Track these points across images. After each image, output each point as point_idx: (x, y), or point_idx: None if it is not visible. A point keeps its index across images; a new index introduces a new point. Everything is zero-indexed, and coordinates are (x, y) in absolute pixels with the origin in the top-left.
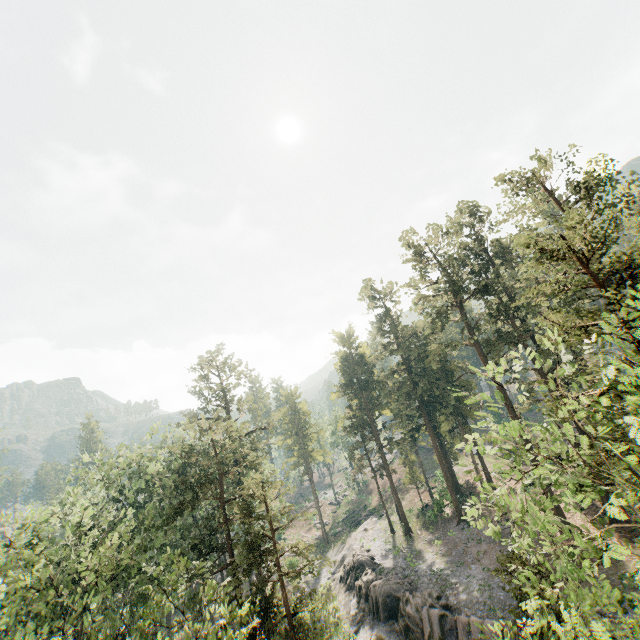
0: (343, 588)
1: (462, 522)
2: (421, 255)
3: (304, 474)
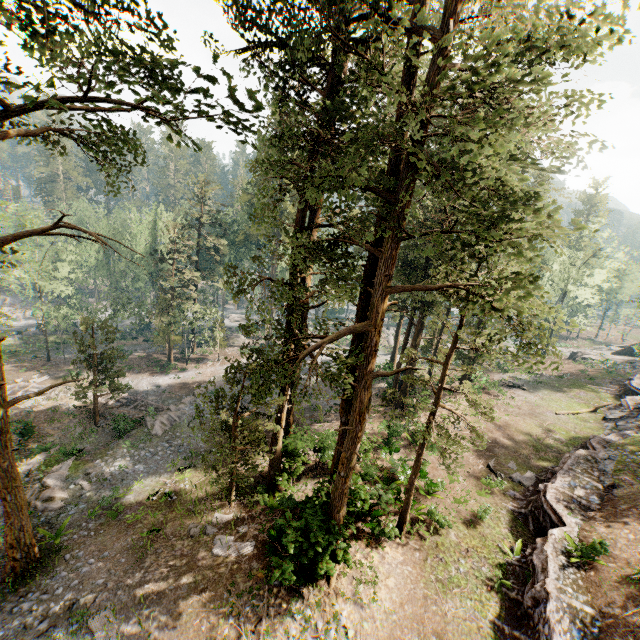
0: None
1: None
2: None
3: None
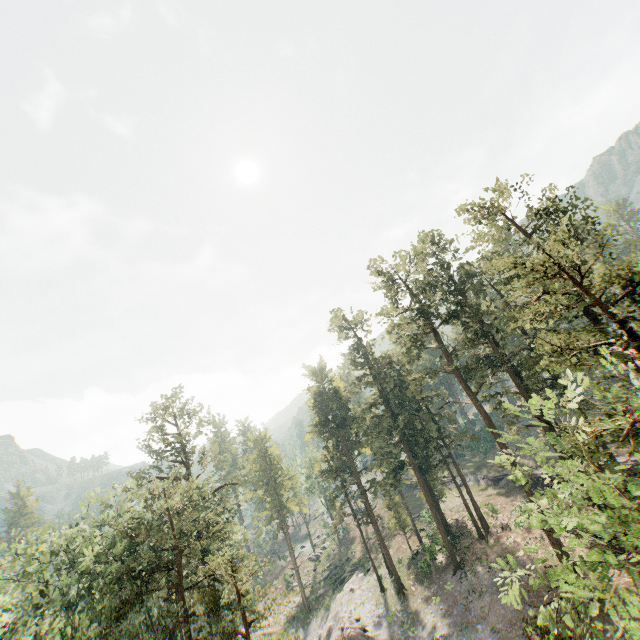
0: None
1: (458, 570)
2: (392, 281)
3: (278, 530)
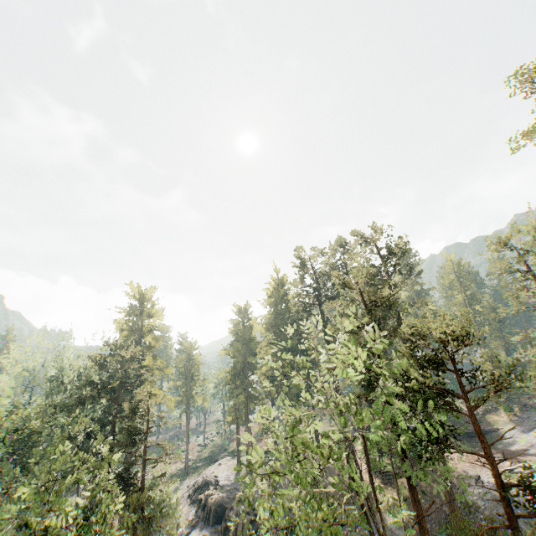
0: (188, 502)
1: None
2: (303, 265)
3: (183, 411)
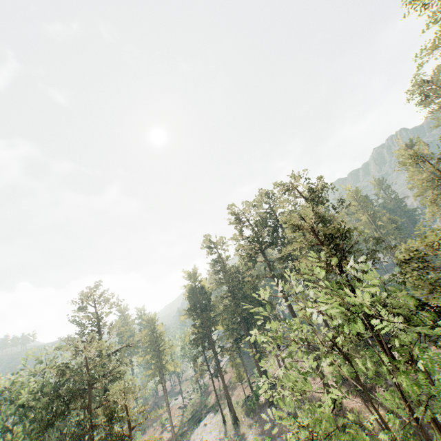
0: None
1: (271, 406)
2: (238, 221)
3: (159, 383)
